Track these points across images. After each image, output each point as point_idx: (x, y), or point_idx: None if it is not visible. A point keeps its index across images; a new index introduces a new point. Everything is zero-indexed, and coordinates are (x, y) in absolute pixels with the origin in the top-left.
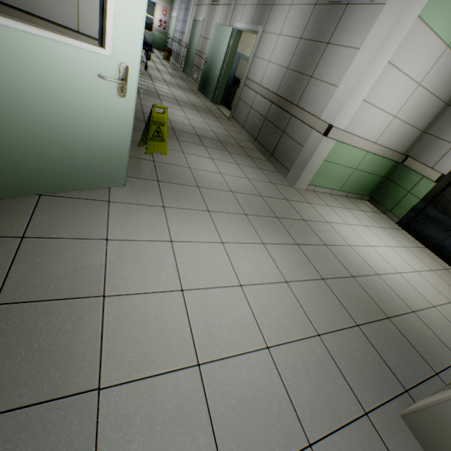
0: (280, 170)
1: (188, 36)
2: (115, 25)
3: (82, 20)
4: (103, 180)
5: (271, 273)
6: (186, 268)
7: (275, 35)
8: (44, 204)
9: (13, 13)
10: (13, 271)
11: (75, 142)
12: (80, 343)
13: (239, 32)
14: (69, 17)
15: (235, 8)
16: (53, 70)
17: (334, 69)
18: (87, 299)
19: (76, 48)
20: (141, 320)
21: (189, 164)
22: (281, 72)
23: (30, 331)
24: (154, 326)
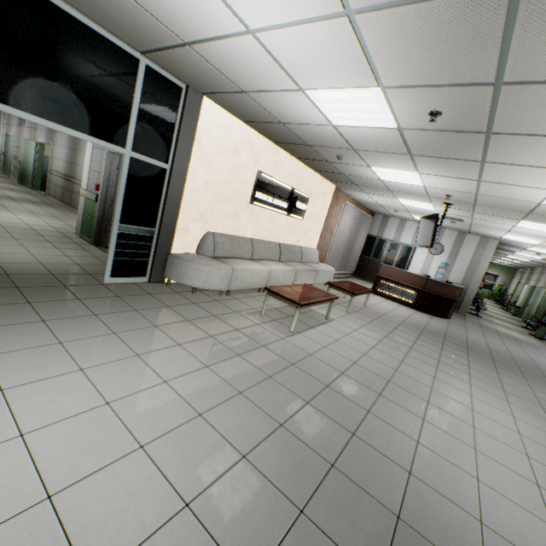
0: (75, 211)
1: (4, 146)
2: None
3: None
4: None
5: (40, 221)
6: None
7: (59, 146)
8: None
9: None
10: None
11: None
12: None
13: (42, 144)
14: None
15: (36, 131)
16: None
17: (82, 160)
18: None
19: None
20: None
21: (1, 203)
22: (66, 164)
23: None
24: None
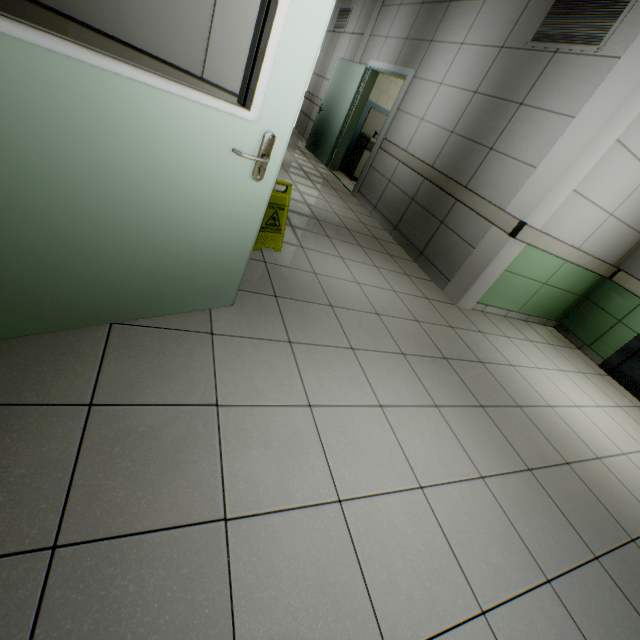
0: (435, 278)
1: None
2: (271, 75)
3: (211, 62)
4: (205, 298)
5: (458, 462)
6: (338, 457)
7: (433, 84)
8: (118, 340)
9: (109, 46)
10: (79, 474)
11: (178, 246)
12: (199, 625)
13: (374, 74)
14: (190, 56)
15: (371, 40)
16: (169, 141)
17: (530, 142)
18: (199, 526)
19: (209, 109)
20: (289, 568)
21: (314, 267)
22: (441, 136)
23: (116, 603)
24: (309, 579)
